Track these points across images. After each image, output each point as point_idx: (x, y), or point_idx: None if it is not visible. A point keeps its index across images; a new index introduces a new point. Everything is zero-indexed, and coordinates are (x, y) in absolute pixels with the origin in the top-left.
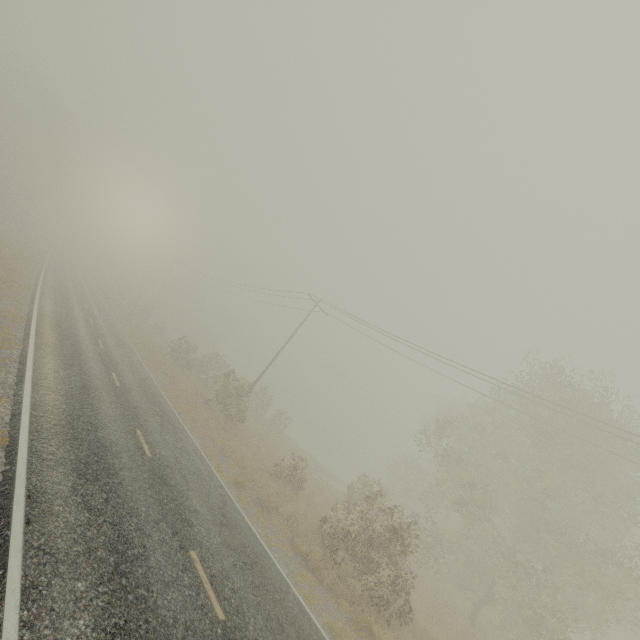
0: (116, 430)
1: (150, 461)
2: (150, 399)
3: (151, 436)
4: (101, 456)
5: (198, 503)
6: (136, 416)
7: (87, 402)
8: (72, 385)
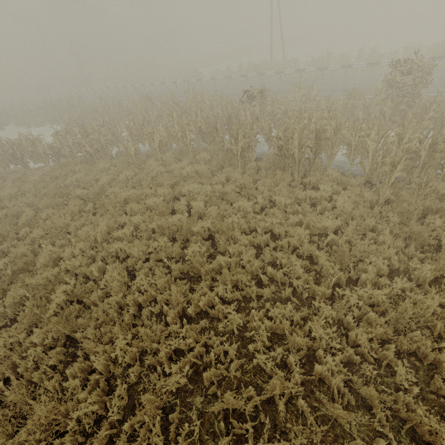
0: None
1: None
2: None
3: None
4: None
5: None
6: None
7: None
8: None
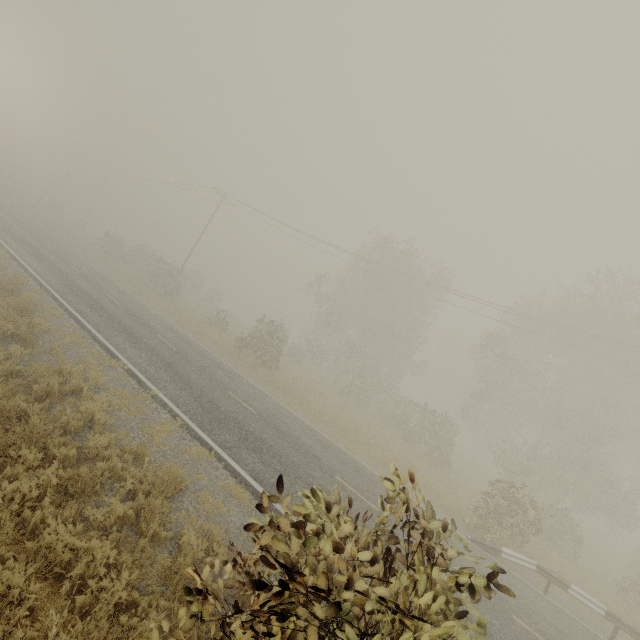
0: (95, 294)
1: (122, 307)
2: (105, 281)
3: (117, 298)
4: (96, 303)
5: (156, 324)
6: (102, 289)
7: (69, 280)
8: (54, 272)
